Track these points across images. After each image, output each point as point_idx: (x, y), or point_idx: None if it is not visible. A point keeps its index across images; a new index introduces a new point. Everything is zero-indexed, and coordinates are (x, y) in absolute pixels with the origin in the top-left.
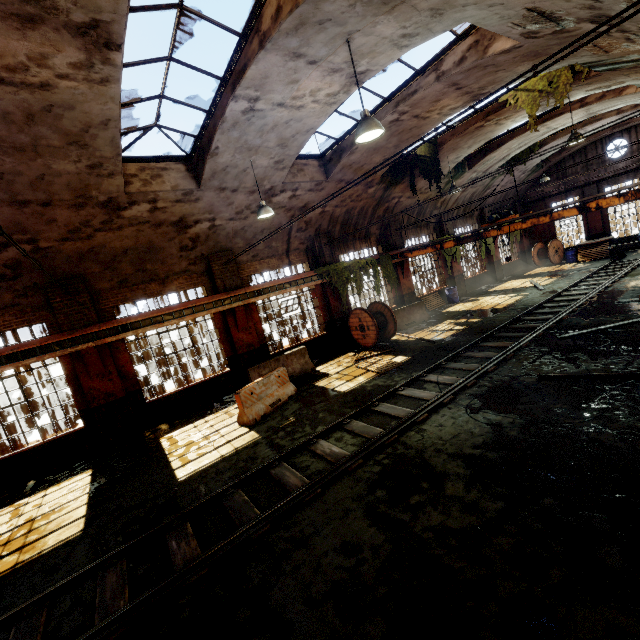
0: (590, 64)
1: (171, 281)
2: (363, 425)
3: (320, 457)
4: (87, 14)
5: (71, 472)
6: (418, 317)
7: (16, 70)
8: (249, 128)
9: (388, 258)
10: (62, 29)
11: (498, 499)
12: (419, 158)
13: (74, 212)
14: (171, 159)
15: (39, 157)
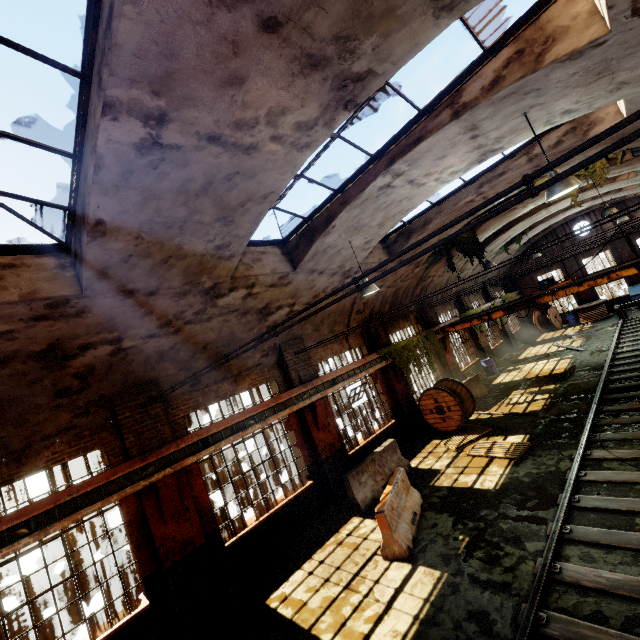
0: None
1: (243, 378)
2: (600, 531)
3: (598, 593)
4: (370, 63)
5: None
6: (478, 392)
7: (242, 127)
8: (370, 206)
9: (433, 334)
10: (329, 80)
11: None
12: (455, 239)
13: (174, 302)
14: (268, 243)
15: (179, 235)
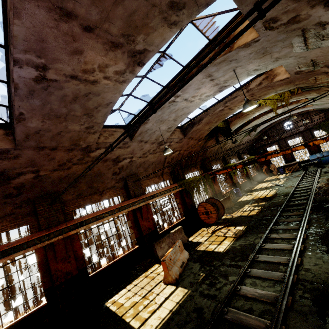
0: (303, 87)
1: (105, 193)
2: (262, 271)
3: (253, 299)
4: (144, 46)
5: None
6: (229, 205)
7: (87, 72)
8: (166, 110)
9: (208, 175)
10: (126, 52)
11: None
12: (220, 128)
13: (66, 153)
14: (118, 126)
15: (65, 121)
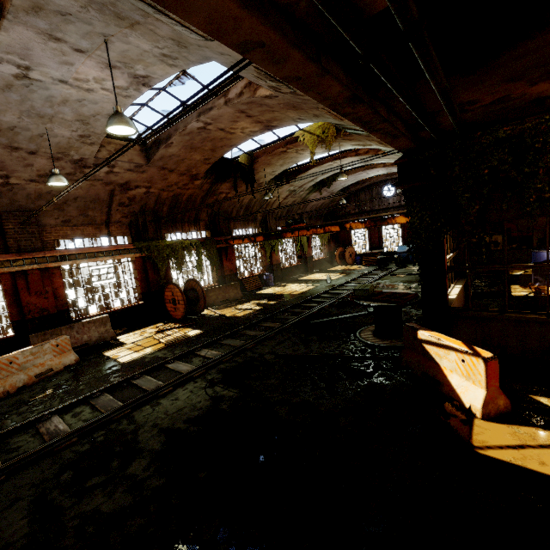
0: (339, 125)
1: None
2: (109, 399)
3: (41, 436)
4: None
5: None
6: (232, 295)
7: None
8: (32, 95)
9: (213, 242)
10: None
11: (165, 475)
12: (240, 165)
13: None
14: None
15: None
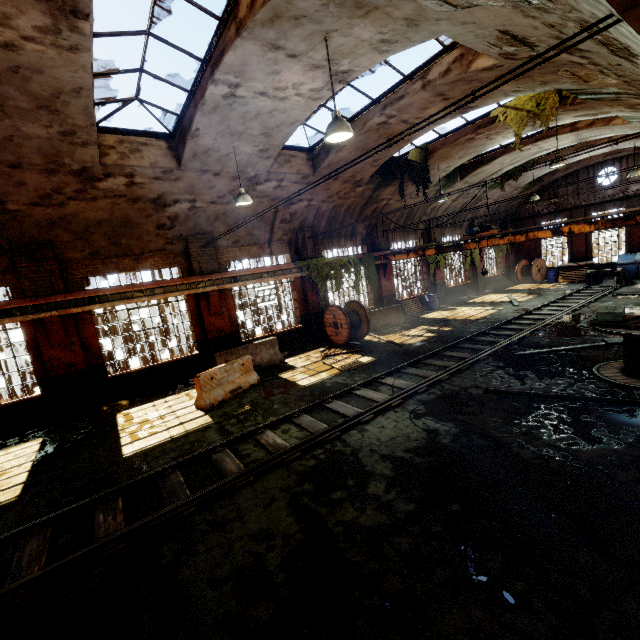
0: (573, 91)
1: (146, 258)
2: (311, 420)
3: (263, 447)
4: None
5: (22, 439)
6: (394, 320)
7: None
8: (231, 113)
9: (371, 259)
10: None
11: (412, 501)
12: (410, 163)
13: (45, 177)
14: (153, 135)
15: (7, 117)
